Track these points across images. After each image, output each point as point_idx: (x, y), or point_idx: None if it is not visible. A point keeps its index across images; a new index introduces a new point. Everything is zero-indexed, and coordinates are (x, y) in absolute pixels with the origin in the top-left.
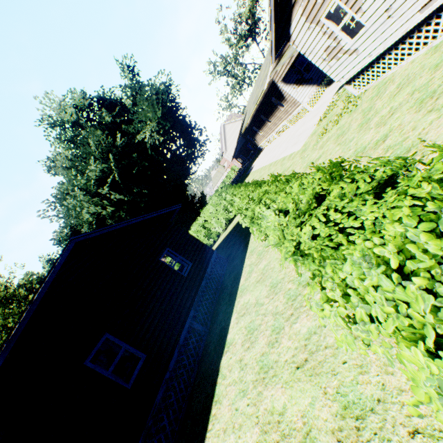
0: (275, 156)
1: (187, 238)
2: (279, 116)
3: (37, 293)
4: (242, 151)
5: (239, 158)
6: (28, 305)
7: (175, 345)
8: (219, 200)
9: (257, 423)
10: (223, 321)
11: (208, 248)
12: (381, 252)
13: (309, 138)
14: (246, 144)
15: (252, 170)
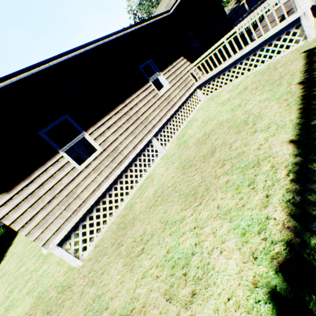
0: None
1: None
2: None
3: None
4: None
5: None
6: None
7: None
8: None
9: None
10: None
11: None
12: None
13: None
14: None
15: None
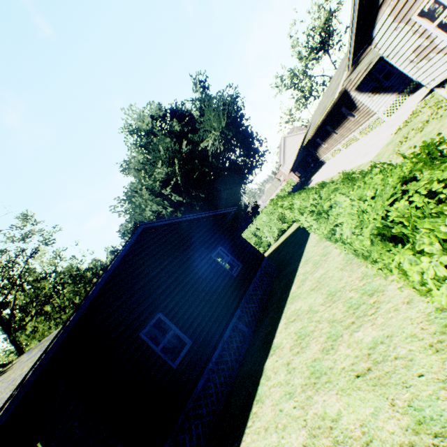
0: (340, 169)
1: (240, 240)
2: (347, 127)
3: (111, 264)
4: (301, 164)
5: (297, 172)
6: (103, 273)
7: (219, 339)
8: (273, 209)
9: (304, 426)
10: (270, 326)
11: (259, 254)
12: None
13: (384, 148)
14: (306, 157)
15: (311, 183)
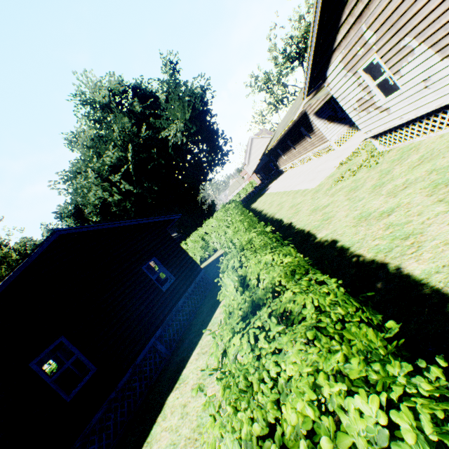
0: (291, 186)
1: (178, 251)
2: (305, 146)
3: (2, 281)
4: (264, 168)
5: (259, 175)
6: None
7: (131, 364)
8: (223, 216)
9: None
10: (186, 351)
11: (197, 266)
12: None
13: (326, 180)
14: (269, 162)
15: (267, 191)
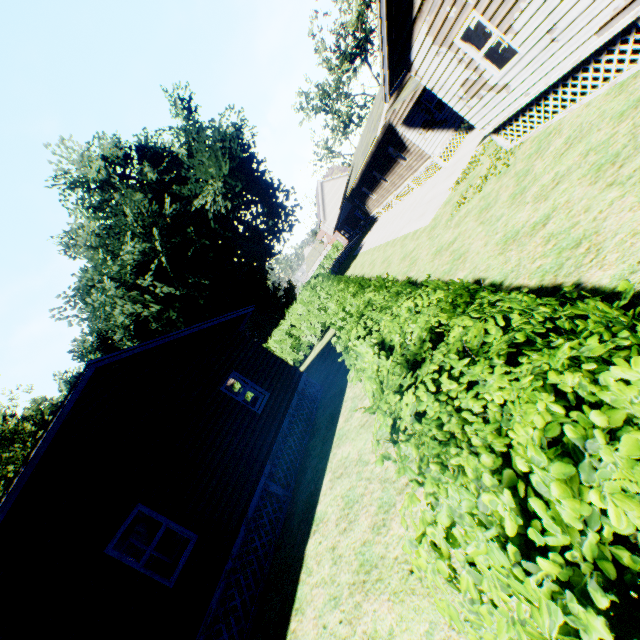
0: (394, 232)
1: (264, 355)
2: (399, 173)
3: (36, 447)
4: (348, 221)
5: (344, 231)
6: (21, 467)
7: (241, 519)
8: (311, 296)
9: None
10: (313, 483)
11: (294, 370)
12: (493, 503)
13: (441, 209)
14: (354, 211)
15: (362, 250)
